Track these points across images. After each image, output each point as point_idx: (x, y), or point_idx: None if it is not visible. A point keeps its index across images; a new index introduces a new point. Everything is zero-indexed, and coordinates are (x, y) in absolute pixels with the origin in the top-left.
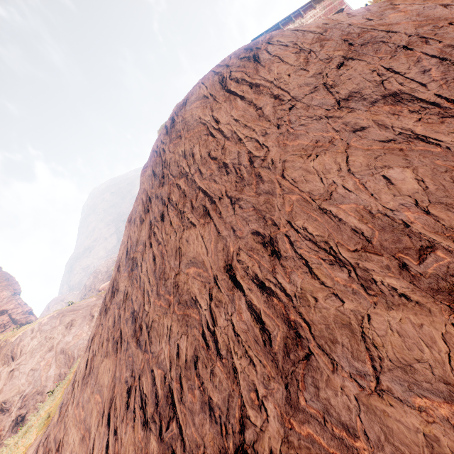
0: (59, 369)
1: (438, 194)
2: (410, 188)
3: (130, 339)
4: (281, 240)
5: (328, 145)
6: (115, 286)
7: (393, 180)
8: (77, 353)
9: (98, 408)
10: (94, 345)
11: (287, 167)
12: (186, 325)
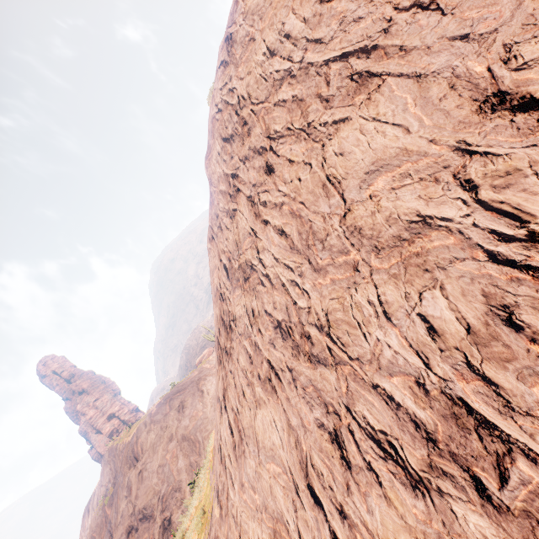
0: (188, 459)
1: None
2: None
3: (292, 363)
4: None
5: None
6: (227, 320)
7: None
8: (200, 436)
9: (282, 482)
10: (231, 402)
11: None
12: (424, 271)
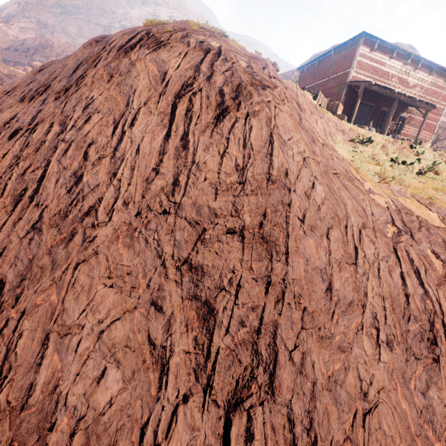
0: None
1: (98, 429)
2: (99, 401)
3: None
4: (1, 320)
5: (129, 289)
6: None
7: (103, 380)
8: None
9: None
10: None
11: (90, 262)
12: None
